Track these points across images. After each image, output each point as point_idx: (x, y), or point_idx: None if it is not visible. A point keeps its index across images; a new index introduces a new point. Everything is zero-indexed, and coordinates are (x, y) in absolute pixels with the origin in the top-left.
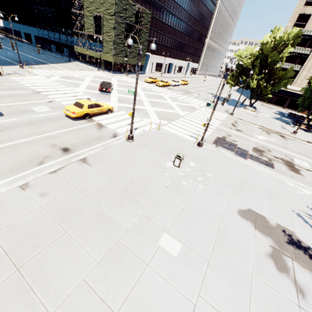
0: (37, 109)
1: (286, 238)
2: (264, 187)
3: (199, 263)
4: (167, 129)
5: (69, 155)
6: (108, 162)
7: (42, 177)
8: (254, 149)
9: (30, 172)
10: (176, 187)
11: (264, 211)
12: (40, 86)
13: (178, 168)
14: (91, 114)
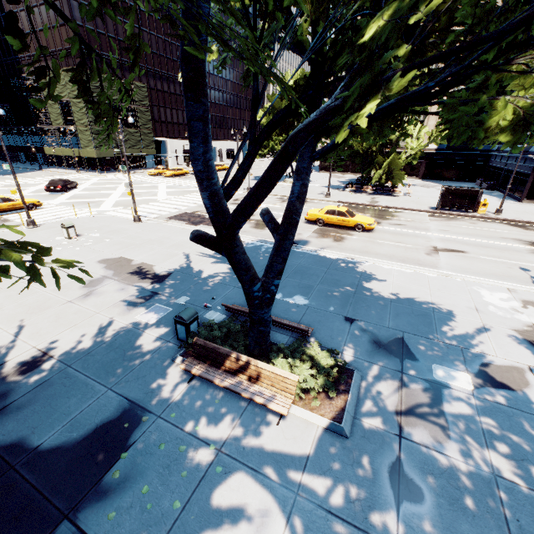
0: None
1: (136, 270)
2: (176, 242)
3: None
4: (110, 214)
5: None
6: None
7: None
8: None
9: None
10: None
11: (140, 257)
12: None
13: (69, 240)
14: None
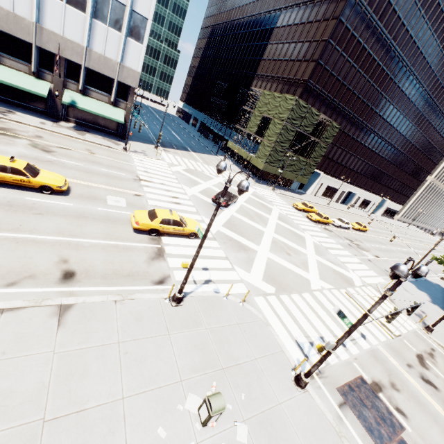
0: (110, 200)
1: None
2: None
3: None
4: (261, 306)
5: (60, 288)
6: (94, 332)
7: None
8: None
9: None
10: None
11: None
12: (150, 173)
13: (201, 427)
14: (162, 232)
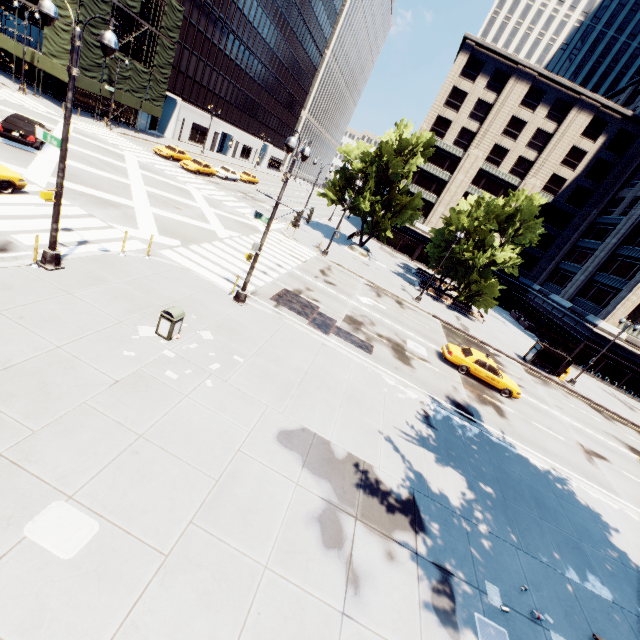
0: None
1: (358, 479)
2: (345, 387)
3: (135, 567)
4: (173, 257)
5: None
6: None
7: None
8: (348, 319)
9: None
10: (144, 385)
11: (331, 431)
12: None
13: (168, 341)
14: None
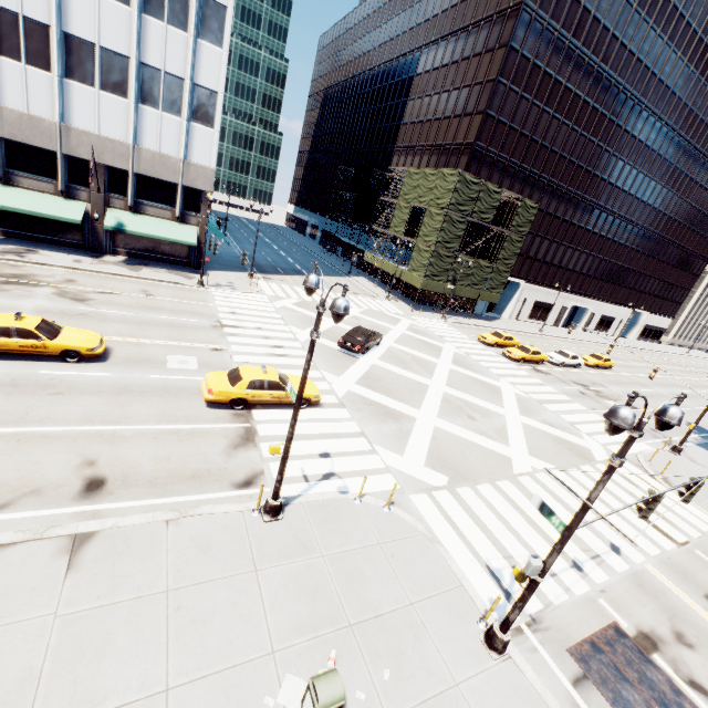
0: (173, 362)
1: None
2: None
3: None
4: (423, 510)
5: (79, 507)
6: (126, 577)
7: None
8: None
9: None
10: None
11: None
12: (240, 314)
13: None
14: (252, 402)
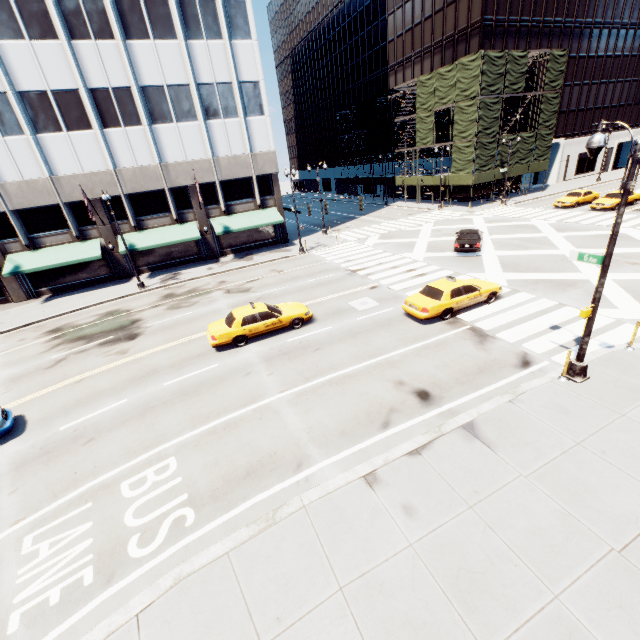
0: (357, 306)
1: None
2: None
3: None
4: None
5: (433, 411)
6: (535, 442)
7: (396, 462)
8: None
9: (372, 443)
10: None
11: None
12: (354, 260)
13: None
14: (455, 309)
